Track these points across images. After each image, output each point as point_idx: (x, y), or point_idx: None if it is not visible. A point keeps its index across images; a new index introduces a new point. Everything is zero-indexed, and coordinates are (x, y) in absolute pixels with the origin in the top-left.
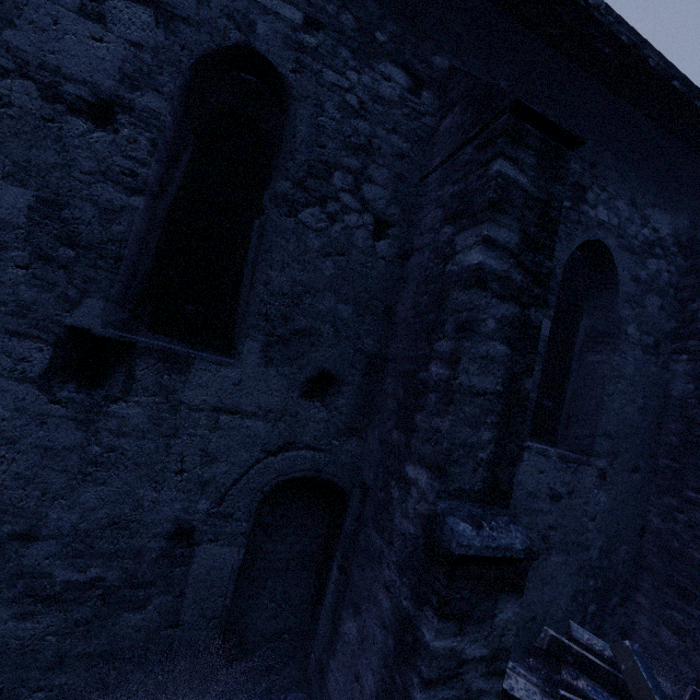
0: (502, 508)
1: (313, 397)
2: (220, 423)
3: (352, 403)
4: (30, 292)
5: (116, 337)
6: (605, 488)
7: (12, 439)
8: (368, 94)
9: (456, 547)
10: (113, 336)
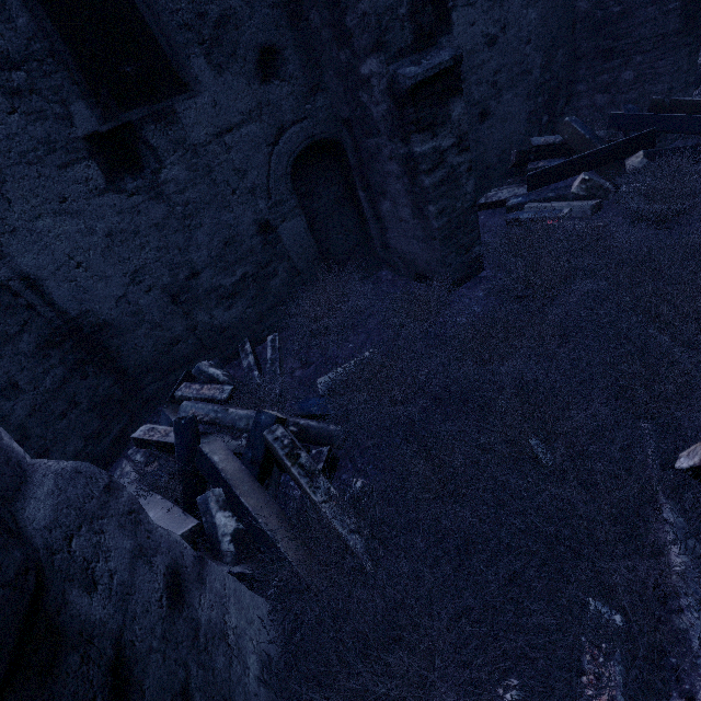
0: (433, 47)
1: (270, 79)
2: (228, 144)
3: (299, 63)
4: (38, 129)
5: (116, 125)
6: (533, 3)
7: (135, 231)
8: None
9: (409, 82)
10: (113, 125)
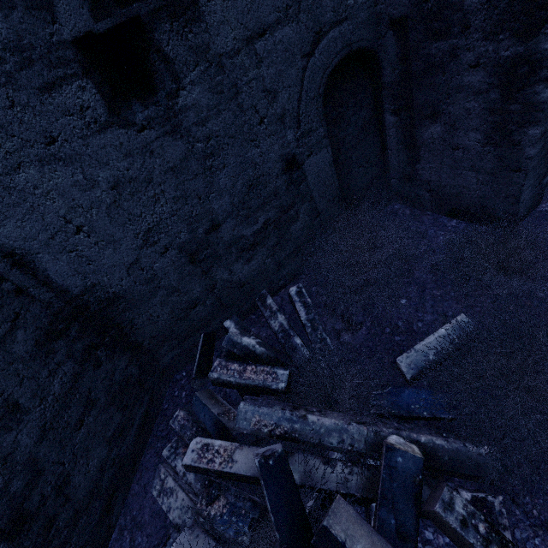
0: None
1: None
2: (259, 54)
3: None
4: (0, 25)
5: (117, 21)
6: None
7: (147, 179)
8: None
9: None
10: (114, 22)
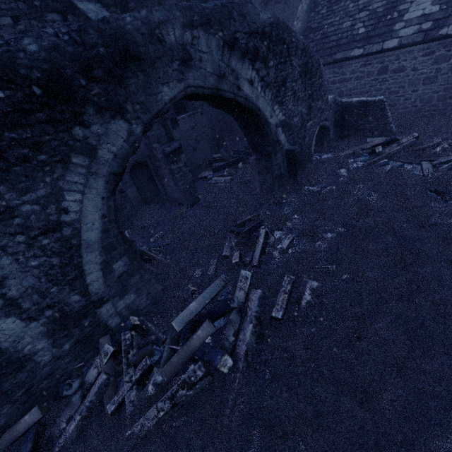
0: (173, 141)
1: None
2: None
3: None
4: None
5: None
6: (204, 116)
7: None
8: None
9: (168, 152)
10: None
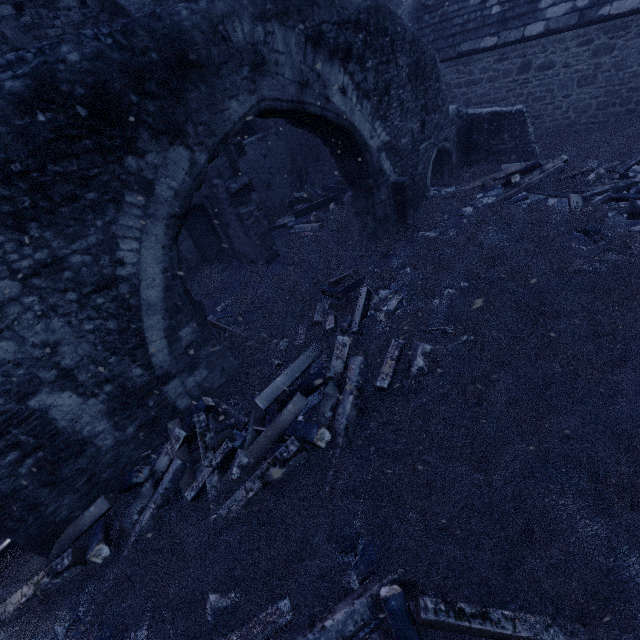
0: (240, 175)
1: None
2: None
3: None
4: None
5: None
6: (280, 139)
7: None
8: (71, 28)
9: (234, 190)
10: None
